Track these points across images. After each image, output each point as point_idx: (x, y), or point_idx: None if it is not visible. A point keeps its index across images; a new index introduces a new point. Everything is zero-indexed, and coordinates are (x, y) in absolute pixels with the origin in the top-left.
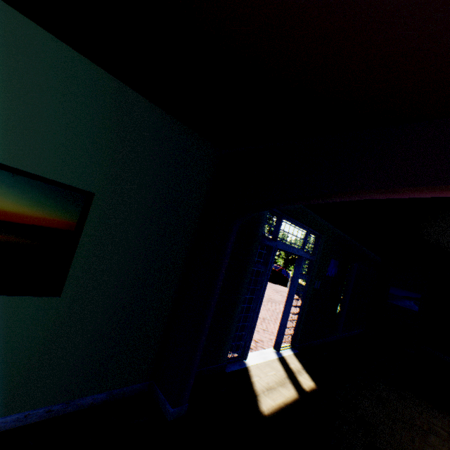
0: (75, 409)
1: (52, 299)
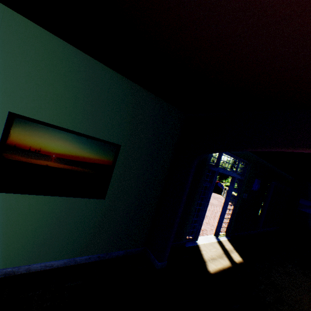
0: (110, 257)
1: (101, 200)
